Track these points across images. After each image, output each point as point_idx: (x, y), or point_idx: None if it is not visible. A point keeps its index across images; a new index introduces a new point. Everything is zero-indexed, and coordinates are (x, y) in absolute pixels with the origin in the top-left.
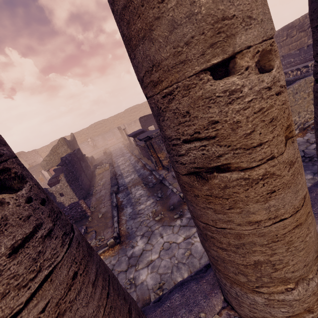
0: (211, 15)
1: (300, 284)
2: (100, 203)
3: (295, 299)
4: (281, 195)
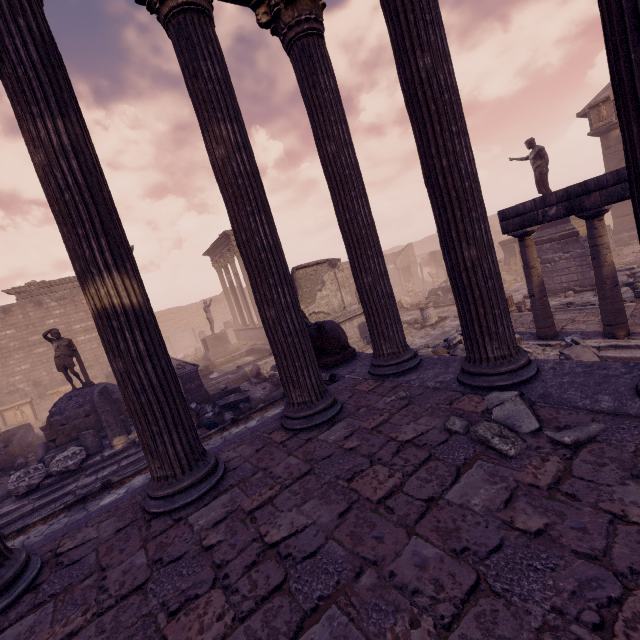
0: None
1: None
2: None
3: None
4: None
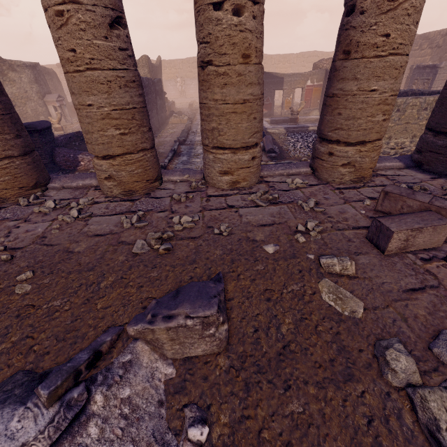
0: None
1: (231, 154)
2: (160, 145)
3: (225, 159)
4: (229, 88)
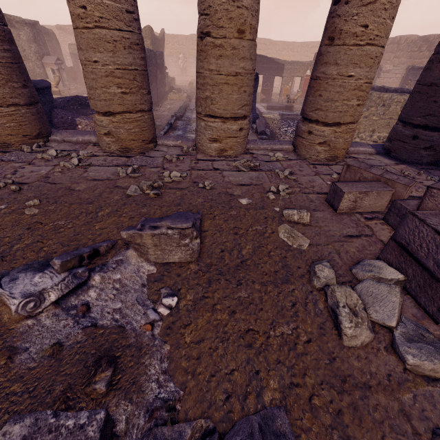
0: None
1: (221, 123)
2: (157, 118)
3: (215, 127)
4: (224, 60)
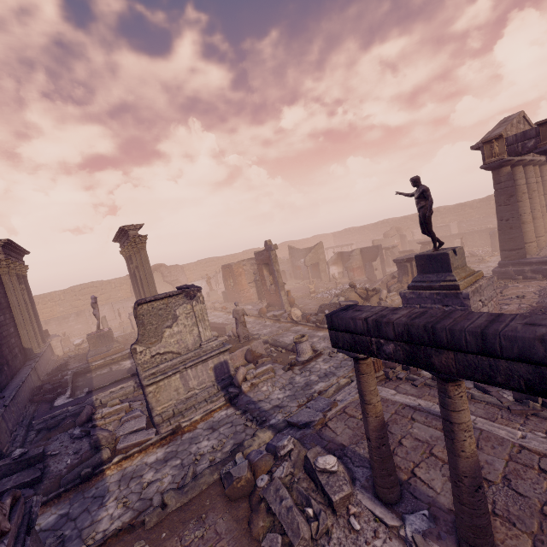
0: (543, 203)
1: None
2: None
3: None
4: None
